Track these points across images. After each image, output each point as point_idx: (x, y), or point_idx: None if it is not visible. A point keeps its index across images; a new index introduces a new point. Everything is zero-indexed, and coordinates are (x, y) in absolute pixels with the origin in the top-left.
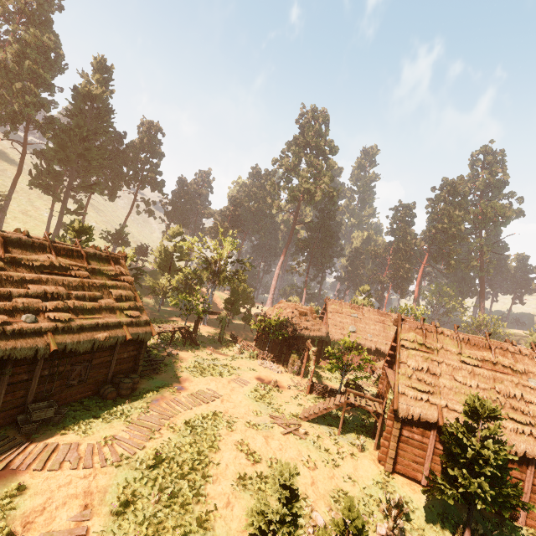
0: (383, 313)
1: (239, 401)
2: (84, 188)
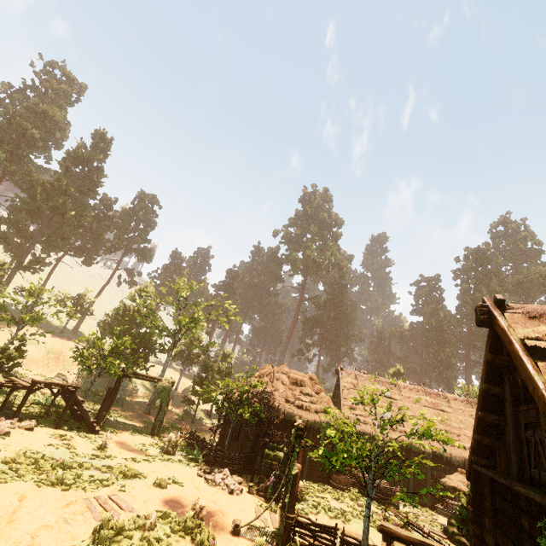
0: (431, 392)
1: None
2: (49, 243)
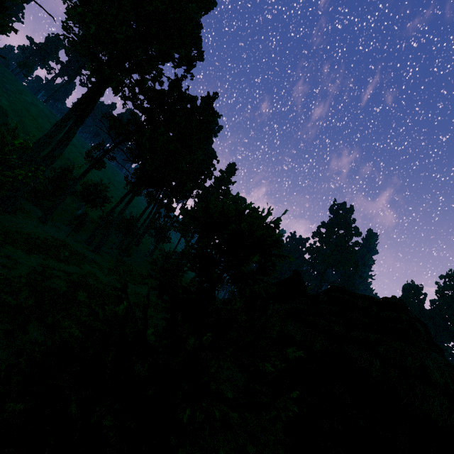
0: None
1: None
2: None
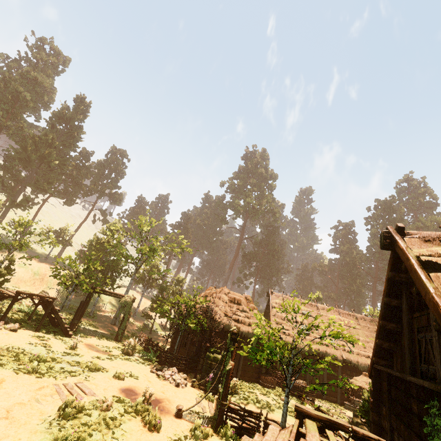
0: (344, 312)
1: (1, 436)
2: (37, 186)
